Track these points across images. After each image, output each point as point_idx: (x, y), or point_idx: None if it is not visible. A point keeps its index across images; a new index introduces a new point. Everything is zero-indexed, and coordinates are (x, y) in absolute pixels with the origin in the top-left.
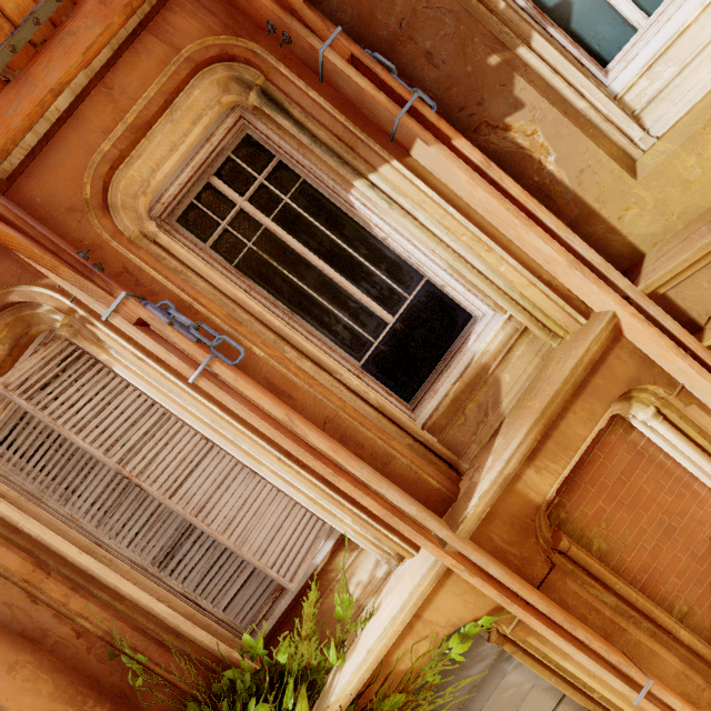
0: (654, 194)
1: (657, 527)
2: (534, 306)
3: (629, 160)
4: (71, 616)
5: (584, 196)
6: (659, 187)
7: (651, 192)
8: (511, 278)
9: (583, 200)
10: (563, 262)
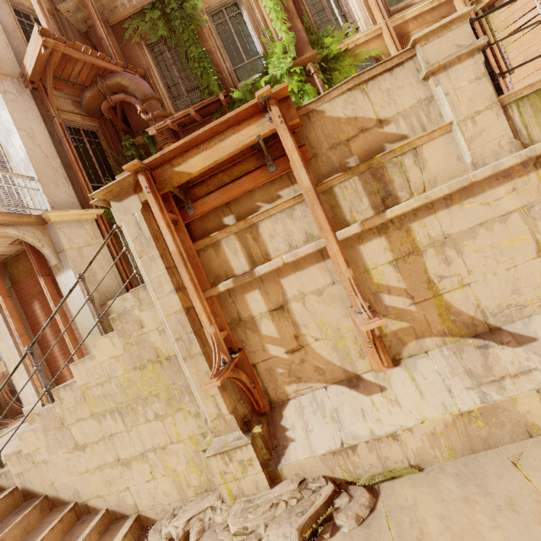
0: None
1: None
2: None
3: None
4: (299, 3)
5: None
6: None
7: None
8: None
9: None
10: None
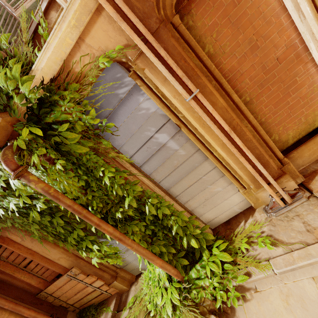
0: None
1: (247, 43)
2: None
3: None
4: None
5: None
6: None
7: None
8: None
9: None
10: None
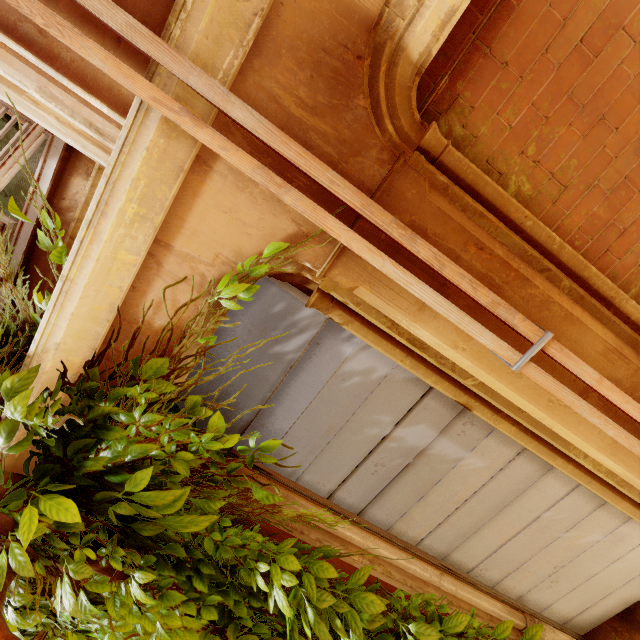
0: None
1: (631, 153)
2: None
3: None
4: None
5: None
6: None
7: None
8: None
9: None
10: None
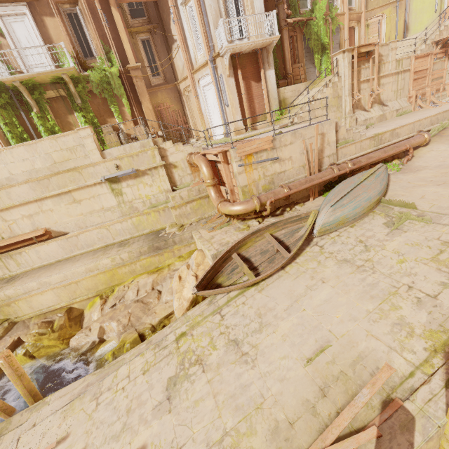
0: (370, 5)
1: (349, 44)
2: (358, 7)
3: (370, 1)
4: None
5: (367, 1)
6: (371, 4)
7: (370, 5)
8: (359, 2)
9: (366, 1)
10: (363, 2)
